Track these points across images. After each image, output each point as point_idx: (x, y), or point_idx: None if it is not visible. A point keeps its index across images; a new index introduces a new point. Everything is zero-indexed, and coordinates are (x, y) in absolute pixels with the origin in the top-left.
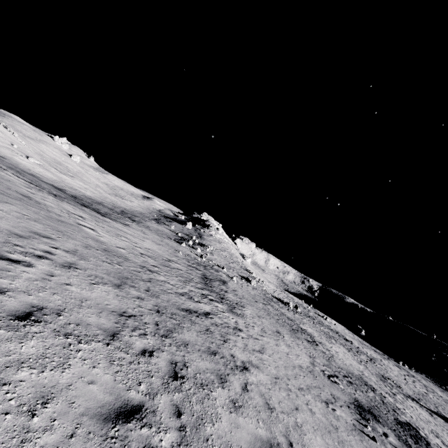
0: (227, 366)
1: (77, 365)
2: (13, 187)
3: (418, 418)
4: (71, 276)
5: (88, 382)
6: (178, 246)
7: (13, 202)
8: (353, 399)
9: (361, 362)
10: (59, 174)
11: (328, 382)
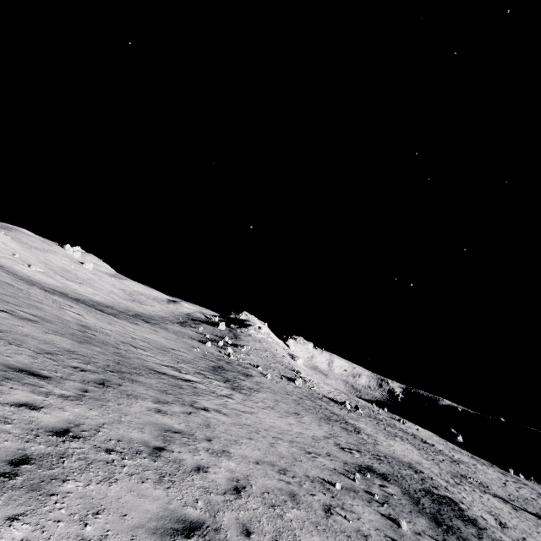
0: (178, 401)
1: (1, 349)
2: None
3: (476, 501)
4: (27, 324)
5: (6, 356)
6: (201, 345)
7: None
8: (363, 464)
9: (432, 460)
10: (64, 281)
11: (336, 449)
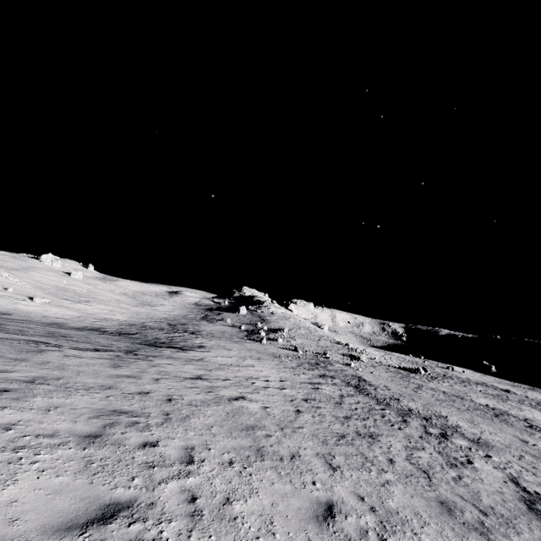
0: None
1: None
2: (117, 384)
3: None
4: None
5: None
6: (263, 346)
7: (180, 437)
8: None
9: None
10: (75, 306)
11: None
